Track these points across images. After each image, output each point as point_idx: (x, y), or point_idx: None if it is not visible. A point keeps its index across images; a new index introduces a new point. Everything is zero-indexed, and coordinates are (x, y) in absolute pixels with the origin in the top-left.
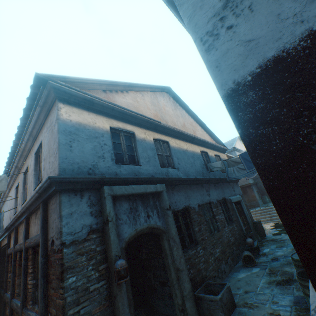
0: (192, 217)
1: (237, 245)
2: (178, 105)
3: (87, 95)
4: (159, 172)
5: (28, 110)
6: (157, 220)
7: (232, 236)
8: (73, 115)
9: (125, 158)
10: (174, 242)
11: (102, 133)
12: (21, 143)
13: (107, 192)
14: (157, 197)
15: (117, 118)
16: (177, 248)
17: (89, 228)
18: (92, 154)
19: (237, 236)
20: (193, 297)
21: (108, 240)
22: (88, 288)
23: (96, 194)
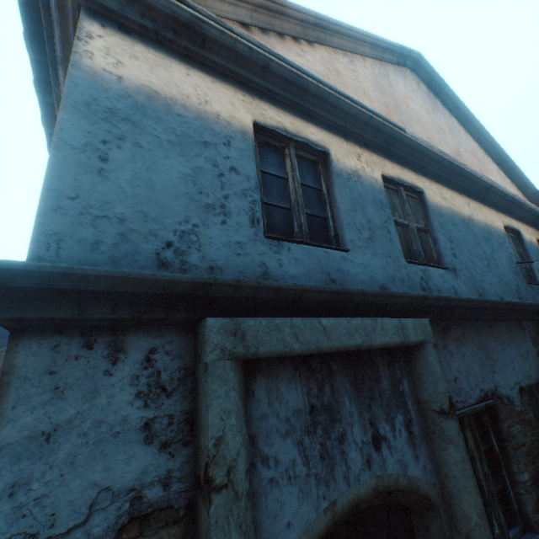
0: (509, 434)
1: None
2: (439, 104)
3: (181, 3)
4: (402, 275)
5: (49, 91)
6: (406, 457)
7: None
8: (131, 64)
9: (296, 224)
10: None
11: (226, 135)
12: None
13: (220, 343)
14: (402, 362)
15: (279, 103)
16: None
17: (124, 507)
18: (183, 194)
19: None
20: None
21: None
22: None
23: (180, 346)
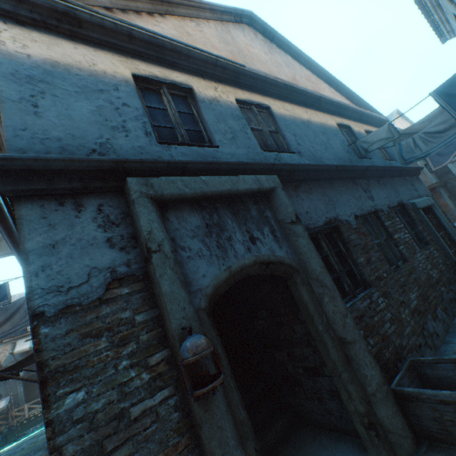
0: (348, 240)
1: (446, 284)
2: (275, 47)
3: None
4: (261, 158)
5: None
6: (274, 248)
7: (433, 268)
8: (33, 46)
9: (179, 136)
10: (322, 287)
11: (114, 84)
12: None
13: (138, 190)
14: (265, 202)
15: (147, 60)
16: (330, 298)
17: (107, 275)
18: (95, 122)
19: (441, 267)
20: (390, 396)
21: (159, 295)
22: (124, 413)
23: (117, 203)
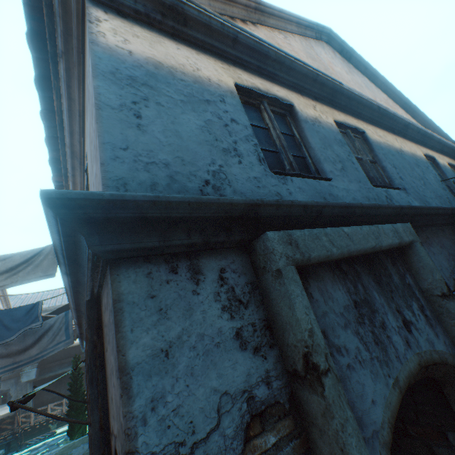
0: None
1: None
2: (352, 67)
3: None
4: (373, 195)
5: (47, 86)
6: (430, 336)
7: None
8: (135, 41)
9: (286, 163)
10: None
11: (219, 94)
12: (67, 182)
13: (282, 252)
14: (400, 261)
15: (247, 69)
16: None
17: (243, 408)
18: (204, 142)
19: None
20: None
21: None
22: None
23: (240, 265)
